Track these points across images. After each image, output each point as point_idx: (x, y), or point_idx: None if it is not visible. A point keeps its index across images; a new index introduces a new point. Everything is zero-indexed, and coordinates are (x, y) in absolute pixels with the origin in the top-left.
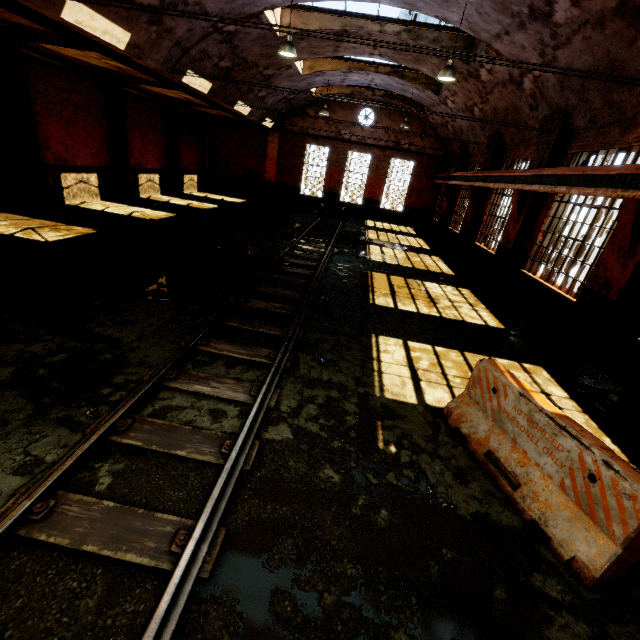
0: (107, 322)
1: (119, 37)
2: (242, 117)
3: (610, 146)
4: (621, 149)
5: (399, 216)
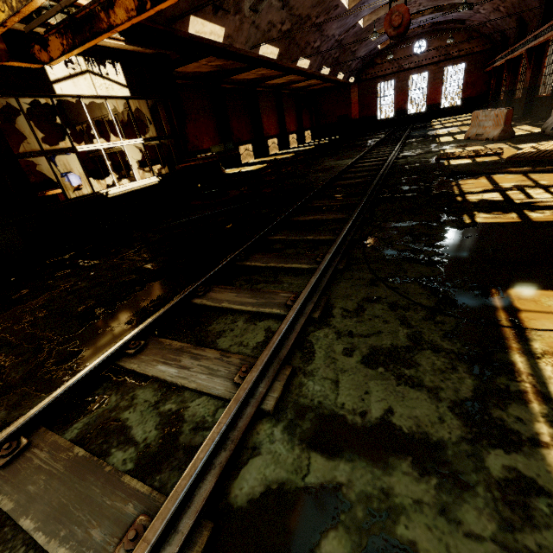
0: (337, 155)
1: (307, 64)
2: (337, 82)
3: None
4: None
5: (458, 109)
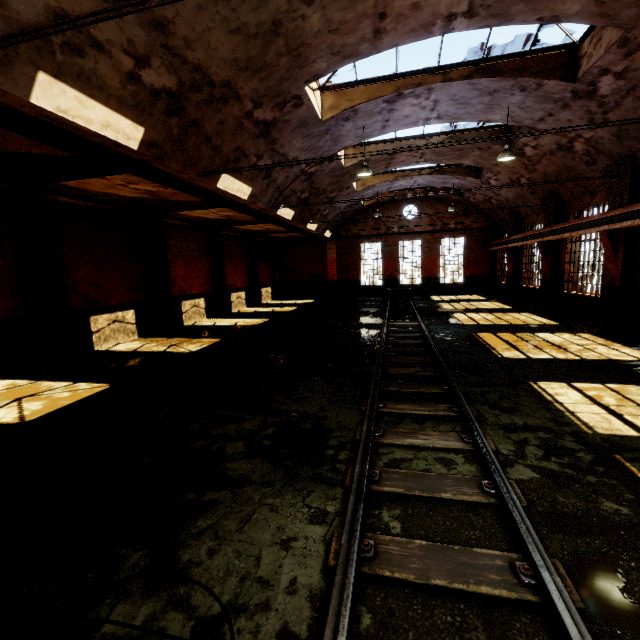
0: (285, 400)
1: (245, 192)
2: (308, 233)
3: None
4: None
5: (461, 287)
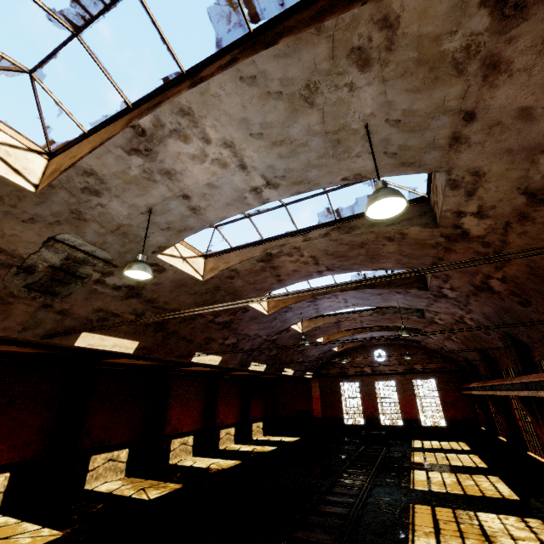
0: None
1: (216, 360)
2: (289, 376)
3: None
4: None
5: (445, 431)
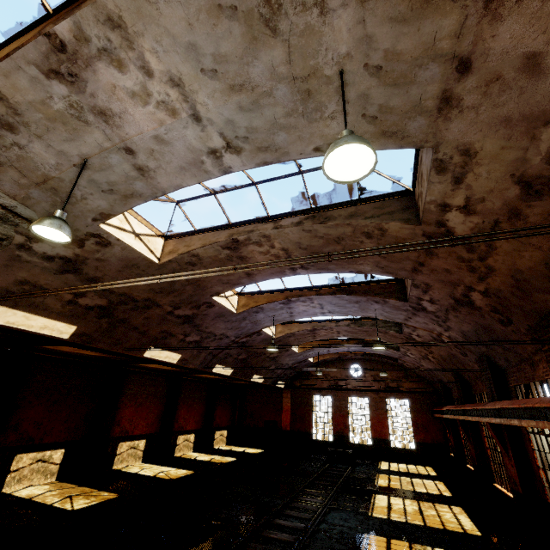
0: None
1: (174, 357)
2: (260, 383)
3: (532, 379)
4: (543, 381)
5: (414, 454)
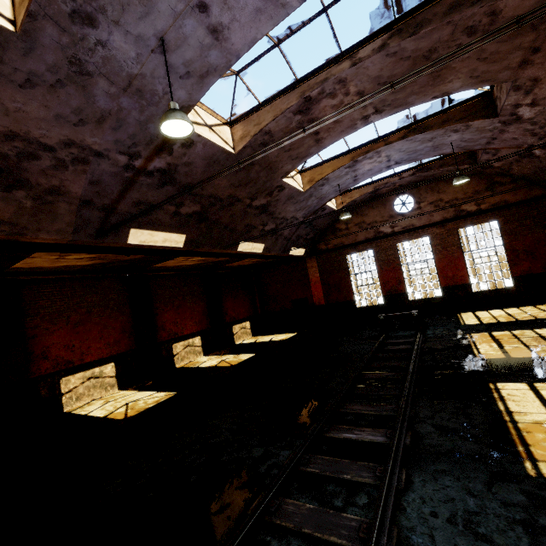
0: None
1: None
2: (264, 256)
3: None
4: None
5: (512, 293)
